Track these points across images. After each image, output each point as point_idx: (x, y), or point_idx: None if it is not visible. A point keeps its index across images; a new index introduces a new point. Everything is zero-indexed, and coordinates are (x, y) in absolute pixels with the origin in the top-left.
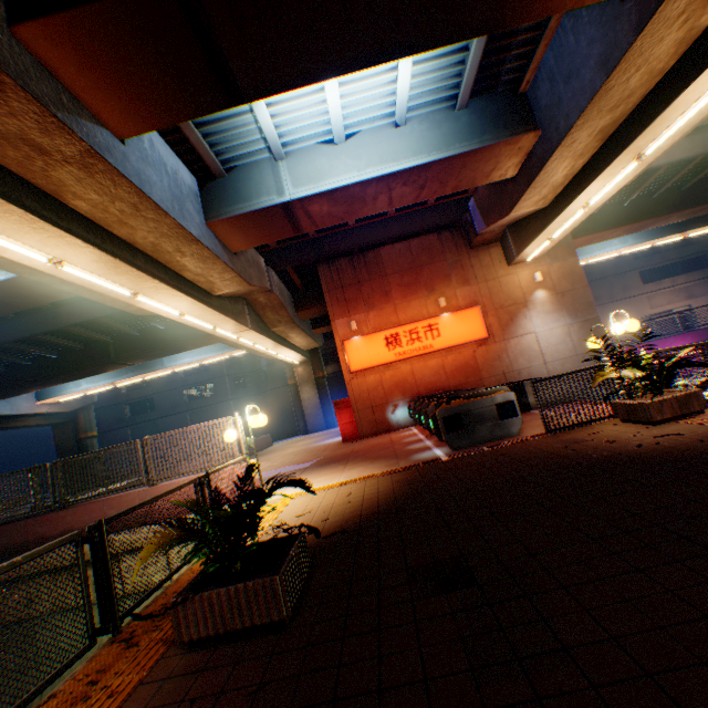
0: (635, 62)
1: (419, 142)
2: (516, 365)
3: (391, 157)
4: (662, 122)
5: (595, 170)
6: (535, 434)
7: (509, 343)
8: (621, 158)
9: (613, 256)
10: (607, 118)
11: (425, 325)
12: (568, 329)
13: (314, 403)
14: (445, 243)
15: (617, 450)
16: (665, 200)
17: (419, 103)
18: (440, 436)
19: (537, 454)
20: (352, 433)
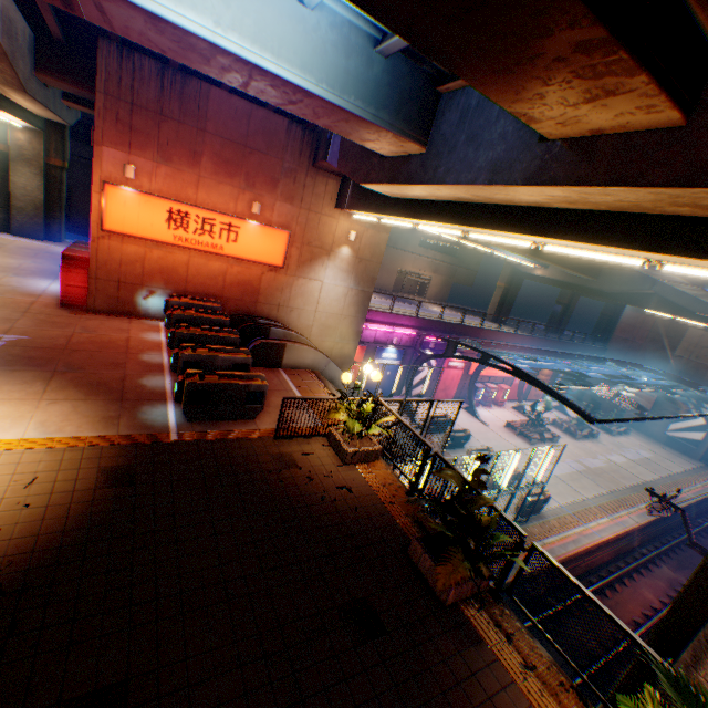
0: (510, 192)
1: (318, 54)
2: (293, 303)
3: (273, 43)
4: (491, 232)
5: (437, 216)
6: (268, 429)
7: (298, 281)
8: (456, 227)
9: None
10: (469, 197)
11: (226, 223)
12: (348, 292)
13: (35, 198)
14: (292, 141)
15: (309, 500)
16: None
17: (345, 1)
18: (182, 403)
19: (256, 474)
20: (80, 300)
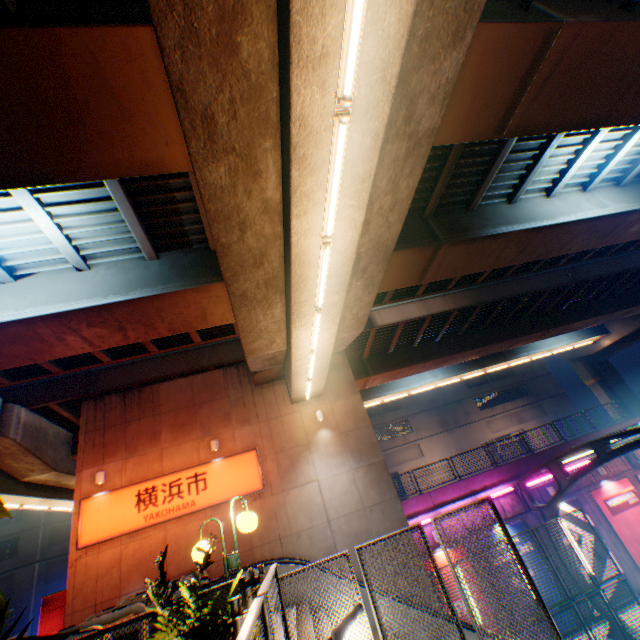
0: (232, 223)
1: (101, 284)
2: (296, 524)
3: (62, 297)
4: (304, 278)
5: (289, 318)
6: None
7: (289, 494)
8: (298, 308)
9: (432, 387)
10: (263, 273)
11: (192, 474)
12: (354, 473)
13: None
14: (231, 379)
15: None
16: (447, 342)
17: (103, 250)
18: None
19: None
20: None
